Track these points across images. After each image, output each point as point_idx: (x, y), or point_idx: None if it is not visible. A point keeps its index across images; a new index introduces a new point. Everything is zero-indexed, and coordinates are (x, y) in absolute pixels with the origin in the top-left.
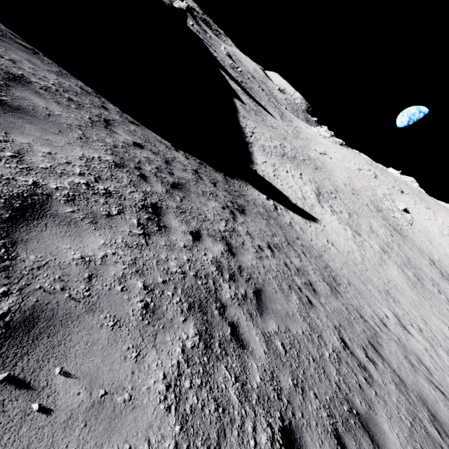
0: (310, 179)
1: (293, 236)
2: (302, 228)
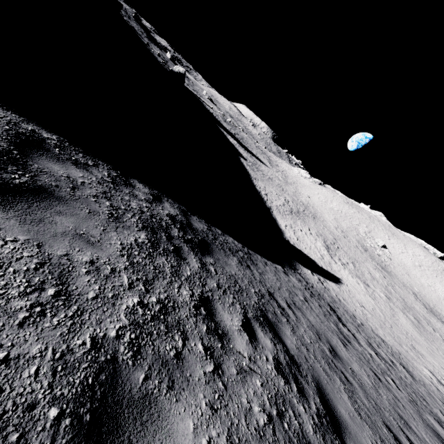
0: (316, 232)
1: (353, 316)
2: (343, 298)
